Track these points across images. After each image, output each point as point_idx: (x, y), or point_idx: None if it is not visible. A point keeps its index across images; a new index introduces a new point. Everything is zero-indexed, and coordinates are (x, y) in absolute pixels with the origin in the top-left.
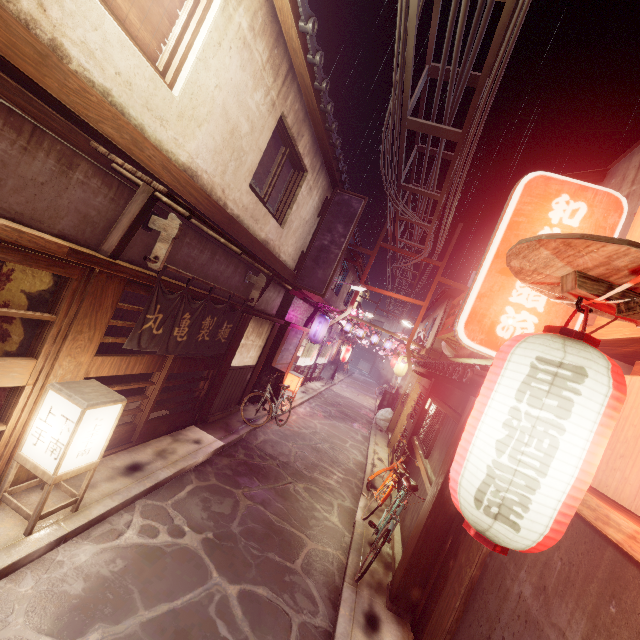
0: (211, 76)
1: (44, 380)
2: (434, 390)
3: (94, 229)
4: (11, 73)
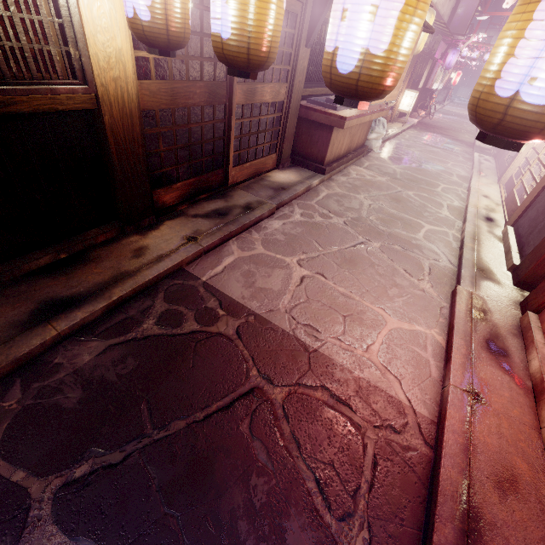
0: None
1: (402, 90)
2: None
3: None
4: None
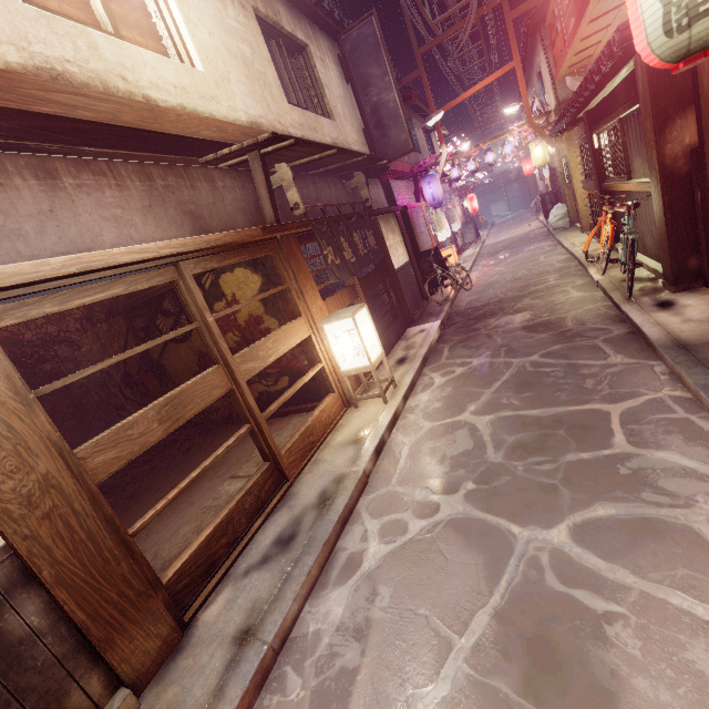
0: (201, 30)
1: (315, 327)
2: (592, 123)
3: (252, 216)
4: (148, 145)
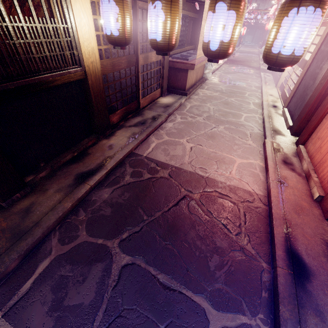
0: None
1: None
2: None
3: None
4: None
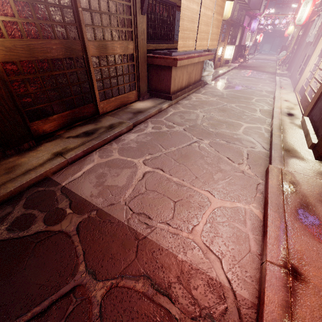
0: None
1: (224, 46)
2: (303, 27)
3: None
4: None
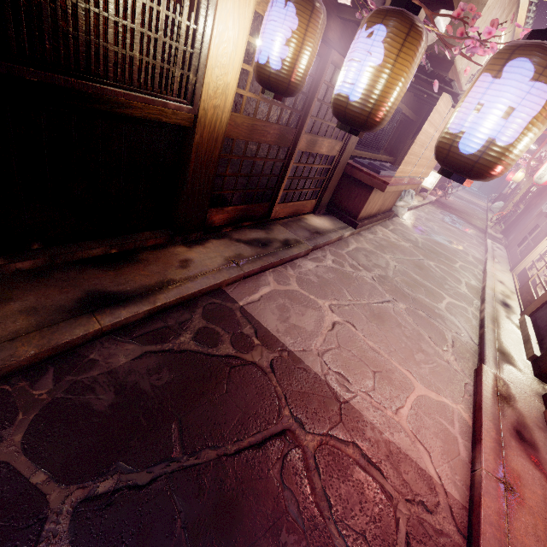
0: None
1: None
2: None
3: None
4: None
